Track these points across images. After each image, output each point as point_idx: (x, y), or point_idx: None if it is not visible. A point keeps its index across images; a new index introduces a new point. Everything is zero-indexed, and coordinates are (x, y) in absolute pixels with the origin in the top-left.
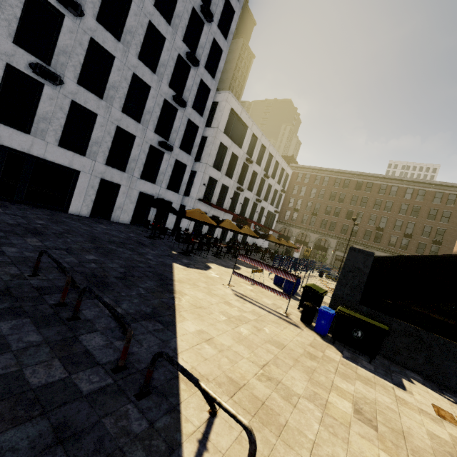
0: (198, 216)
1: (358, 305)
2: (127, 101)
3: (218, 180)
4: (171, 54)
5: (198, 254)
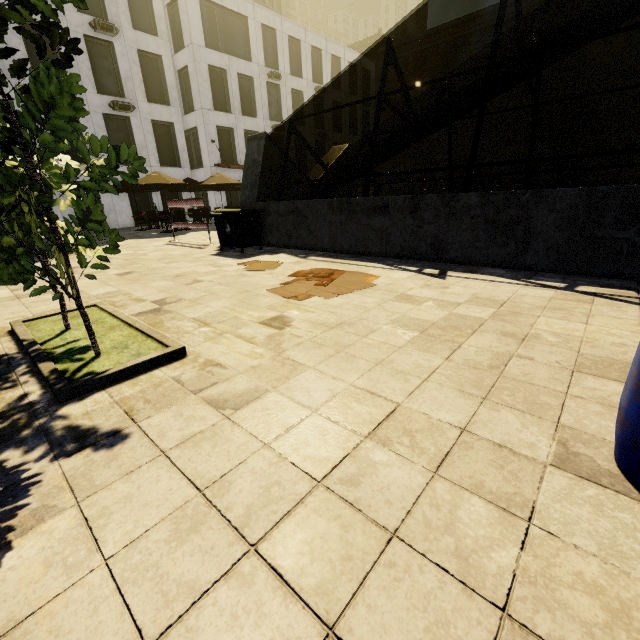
0: (150, 179)
1: (256, 204)
2: (36, 64)
3: (233, 127)
4: None
5: (194, 229)
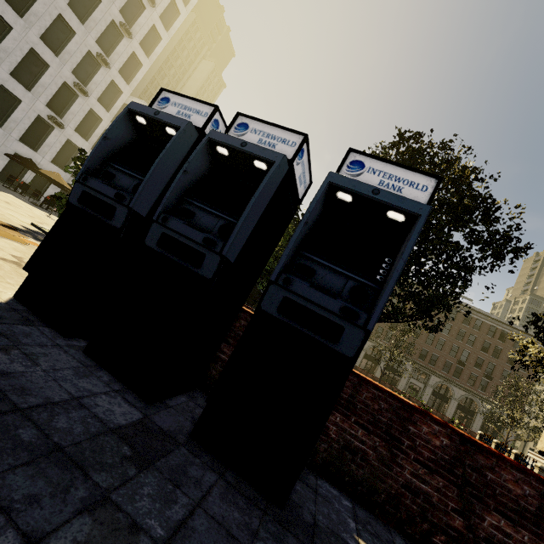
0: (52, 175)
1: None
2: (20, 68)
3: None
4: (80, 48)
5: (53, 213)
